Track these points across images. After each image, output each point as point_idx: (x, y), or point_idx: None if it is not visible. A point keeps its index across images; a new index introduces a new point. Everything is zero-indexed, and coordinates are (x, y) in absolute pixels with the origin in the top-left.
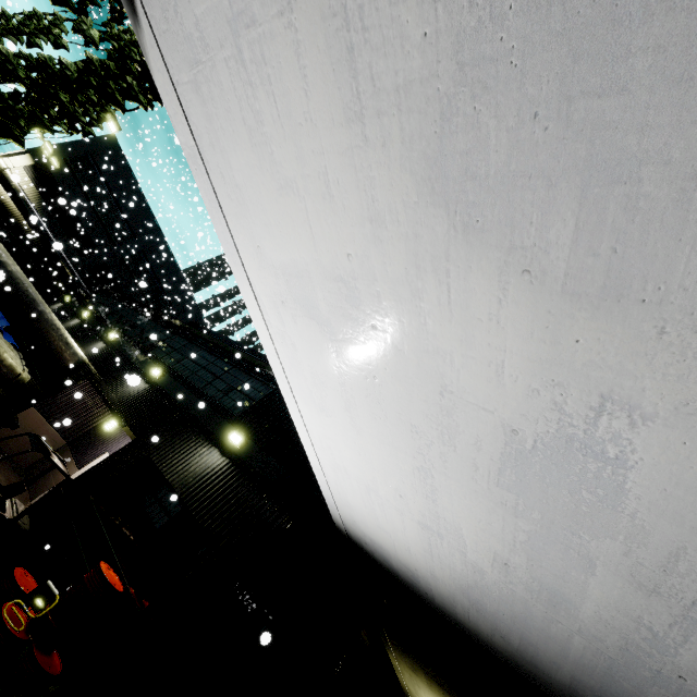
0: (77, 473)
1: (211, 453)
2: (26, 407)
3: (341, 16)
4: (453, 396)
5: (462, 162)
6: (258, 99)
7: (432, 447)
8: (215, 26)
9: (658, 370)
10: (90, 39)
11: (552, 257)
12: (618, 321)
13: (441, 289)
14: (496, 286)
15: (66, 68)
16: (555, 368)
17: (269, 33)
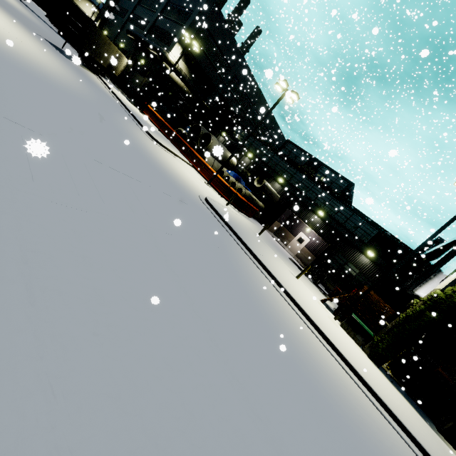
0: (295, 238)
1: (362, 256)
2: (274, 221)
3: None
4: None
5: None
6: None
7: None
8: None
9: None
10: None
11: None
12: None
13: None
14: None
15: None
16: None
17: None
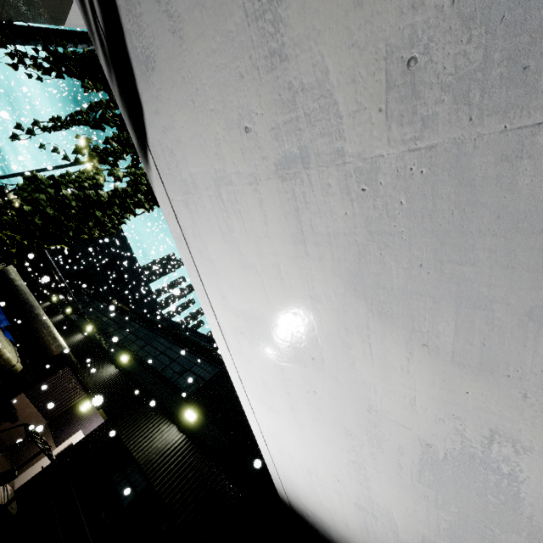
0: (55, 450)
1: (171, 430)
2: (17, 394)
3: (291, 194)
4: (378, 414)
5: (374, 278)
6: (231, 219)
7: (364, 447)
8: (203, 179)
9: (527, 419)
10: (118, 177)
11: (442, 340)
12: (493, 385)
13: (364, 345)
14: (404, 350)
15: (101, 196)
16: (454, 407)
17: (241, 190)
